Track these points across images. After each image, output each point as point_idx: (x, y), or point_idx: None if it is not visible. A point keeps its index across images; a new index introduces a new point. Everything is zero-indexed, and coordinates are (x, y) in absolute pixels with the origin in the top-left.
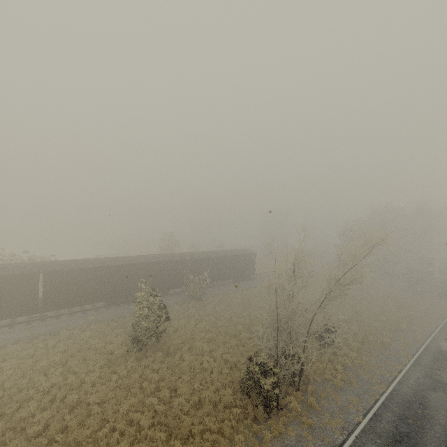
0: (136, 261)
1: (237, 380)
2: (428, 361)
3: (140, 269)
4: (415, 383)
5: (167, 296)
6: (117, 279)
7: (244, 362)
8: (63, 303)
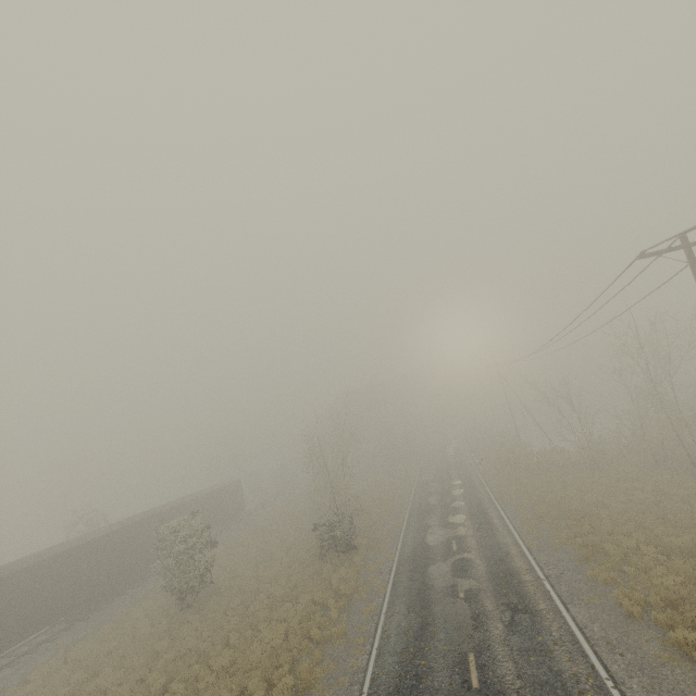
0: (104, 532)
1: (311, 562)
2: (420, 489)
3: (113, 543)
4: (419, 500)
5: (149, 578)
6: (84, 568)
7: (304, 555)
8: (8, 638)
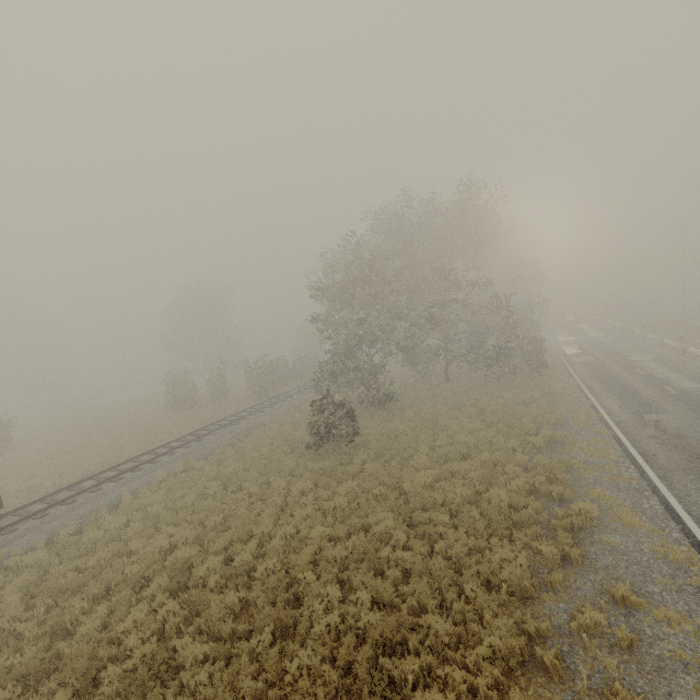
0: None
1: None
2: None
3: None
4: None
5: None
6: None
7: None
8: None
